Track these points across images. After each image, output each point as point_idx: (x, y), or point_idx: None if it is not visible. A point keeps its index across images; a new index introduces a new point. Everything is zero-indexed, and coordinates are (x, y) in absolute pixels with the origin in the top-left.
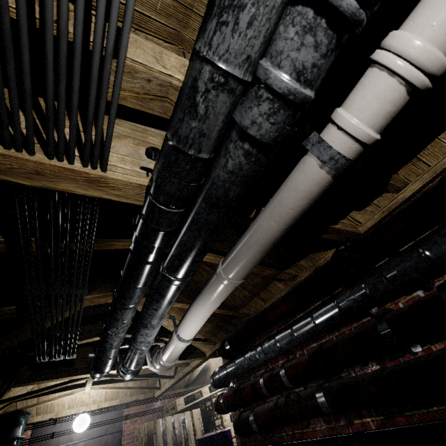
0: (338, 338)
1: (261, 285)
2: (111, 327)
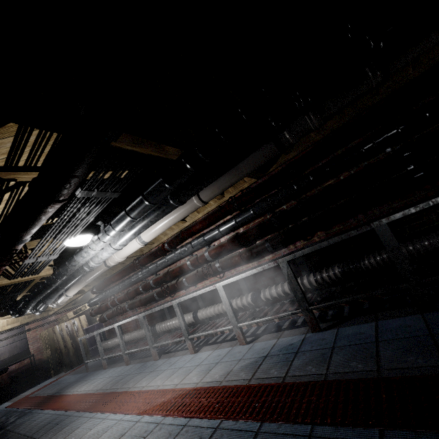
0: (132, 289)
1: None
2: (33, 301)
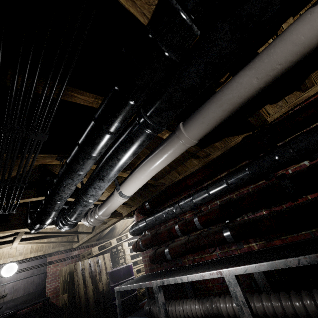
0: (245, 193)
1: (180, 161)
2: (66, 178)
